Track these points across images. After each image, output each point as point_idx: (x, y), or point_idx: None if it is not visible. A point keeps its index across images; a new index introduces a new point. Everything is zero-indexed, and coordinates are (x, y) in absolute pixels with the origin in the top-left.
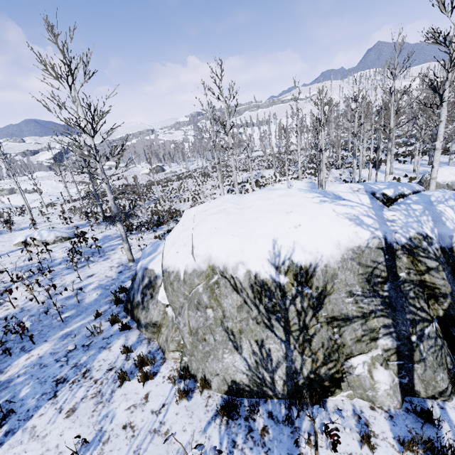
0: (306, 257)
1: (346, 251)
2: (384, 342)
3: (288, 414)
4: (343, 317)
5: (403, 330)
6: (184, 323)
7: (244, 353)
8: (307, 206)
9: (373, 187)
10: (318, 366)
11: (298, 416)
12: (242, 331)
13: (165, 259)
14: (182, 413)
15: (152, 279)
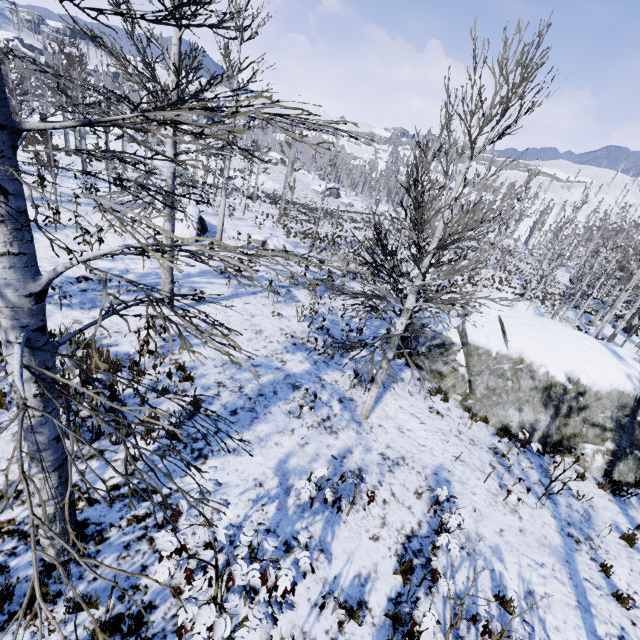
0: (588, 381)
1: (614, 389)
2: (609, 445)
3: (560, 441)
4: (593, 422)
5: (624, 444)
6: (482, 382)
7: (522, 413)
8: (599, 353)
9: None
10: (564, 439)
11: (557, 448)
12: (528, 402)
13: (471, 336)
14: (474, 425)
15: (447, 343)
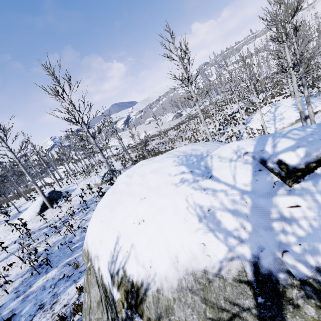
0: (138, 270)
1: (185, 274)
2: None
3: None
4: None
5: None
6: None
7: None
8: (160, 191)
9: (265, 149)
10: None
11: None
12: None
13: None
14: None
15: None
